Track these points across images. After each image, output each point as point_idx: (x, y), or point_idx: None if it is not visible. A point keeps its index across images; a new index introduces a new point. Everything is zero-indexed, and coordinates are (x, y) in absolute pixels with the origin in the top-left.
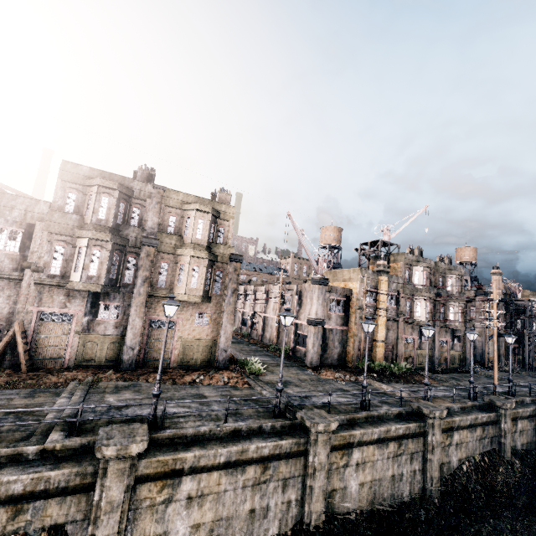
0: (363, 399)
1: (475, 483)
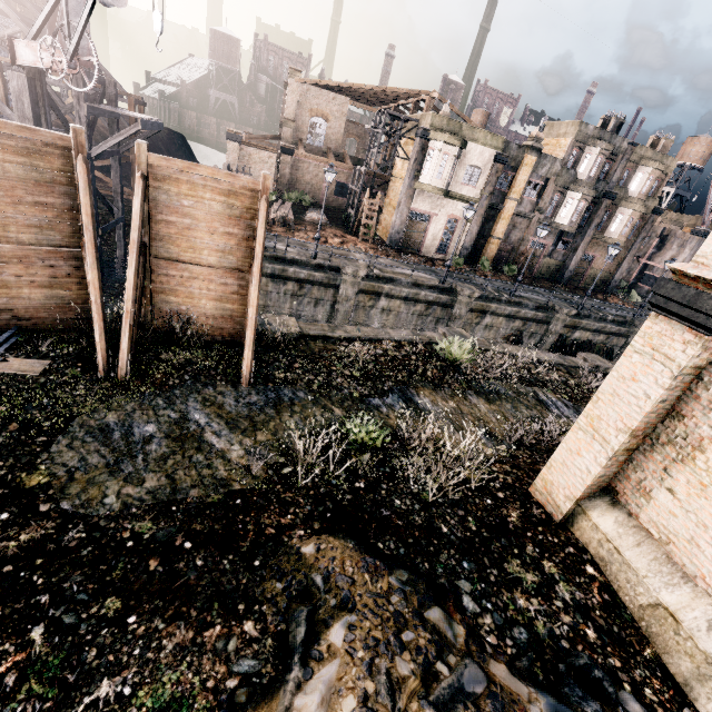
0: None
1: None
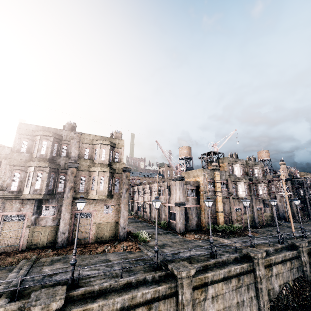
0: (211, 251)
1: (292, 301)
